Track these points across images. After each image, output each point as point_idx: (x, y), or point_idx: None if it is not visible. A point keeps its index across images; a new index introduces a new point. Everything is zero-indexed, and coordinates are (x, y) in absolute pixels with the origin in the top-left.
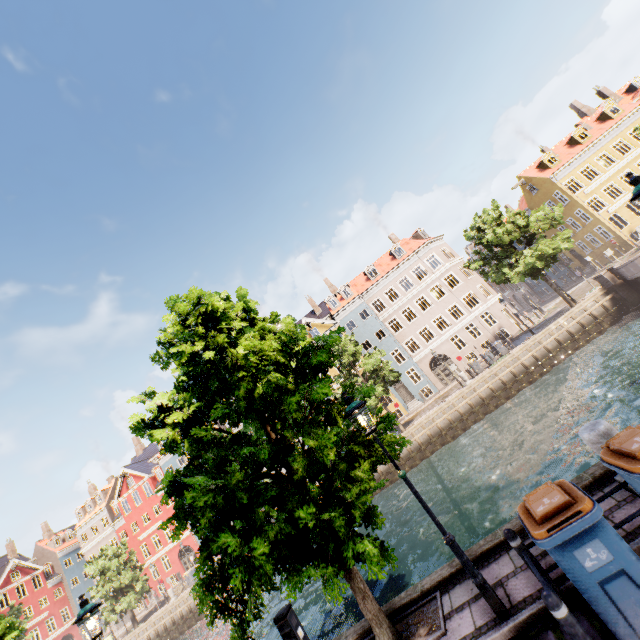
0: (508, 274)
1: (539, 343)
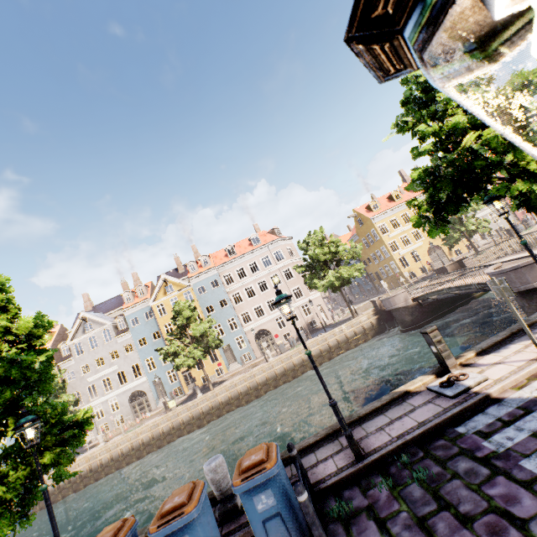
0: (317, 284)
1: (325, 340)
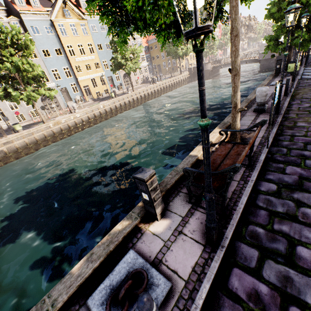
0: (179, 50)
1: (176, 79)
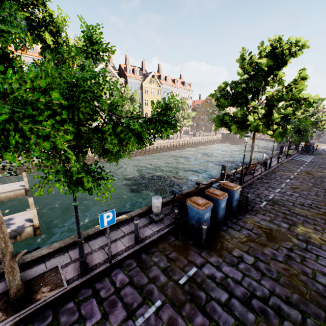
0: None
1: (211, 138)
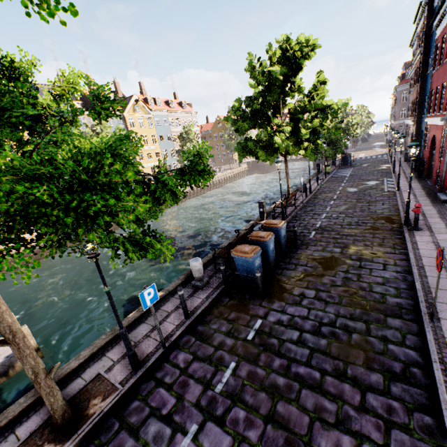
0: None
1: (235, 172)
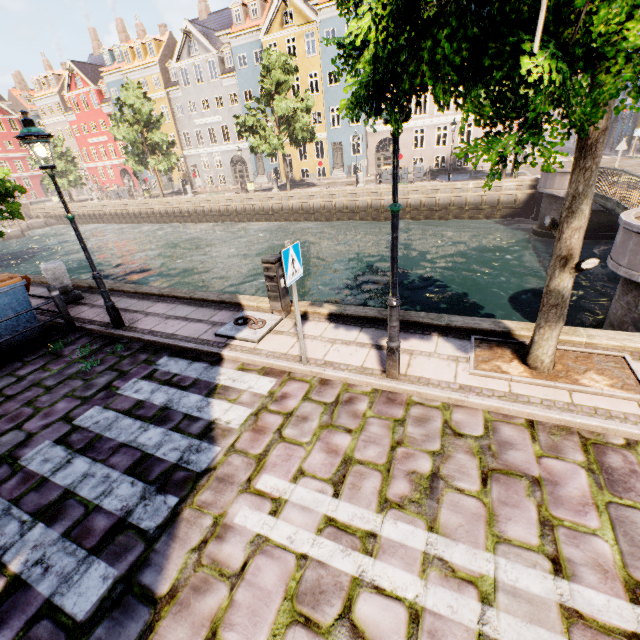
0: None
1: (435, 192)
